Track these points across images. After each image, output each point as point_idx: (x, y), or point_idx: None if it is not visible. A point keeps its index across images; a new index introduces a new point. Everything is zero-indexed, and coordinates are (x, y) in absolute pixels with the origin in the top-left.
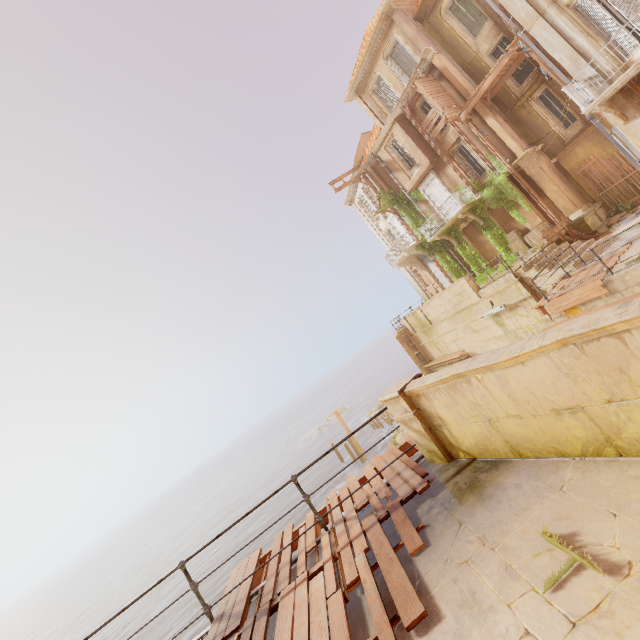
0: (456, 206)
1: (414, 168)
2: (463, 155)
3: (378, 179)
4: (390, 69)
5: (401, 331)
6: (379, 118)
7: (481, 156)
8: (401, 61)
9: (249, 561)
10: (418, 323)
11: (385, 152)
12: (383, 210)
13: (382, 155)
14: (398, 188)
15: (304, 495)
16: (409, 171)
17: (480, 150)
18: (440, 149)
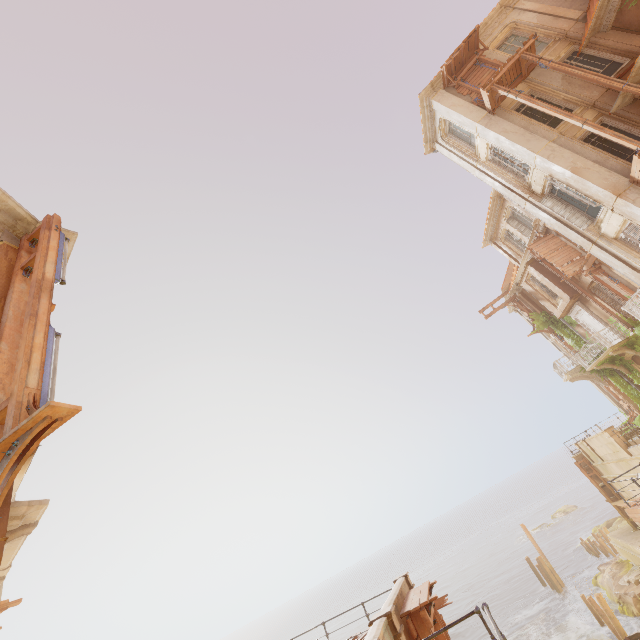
0: (614, 335)
1: (558, 299)
2: (606, 290)
3: (528, 302)
4: (513, 227)
5: (577, 456)
6: (515, 258)
7: (620, 298)
8: (522, 219)
9: (354, 635)
10: (591, 454)
11: (526, 284)
12: (537, 331)
13: (524, 286)
14: (550, 311)
15: (366, 613)
16: (554, 300)
17: (619, 291)
18: (578, 287)
